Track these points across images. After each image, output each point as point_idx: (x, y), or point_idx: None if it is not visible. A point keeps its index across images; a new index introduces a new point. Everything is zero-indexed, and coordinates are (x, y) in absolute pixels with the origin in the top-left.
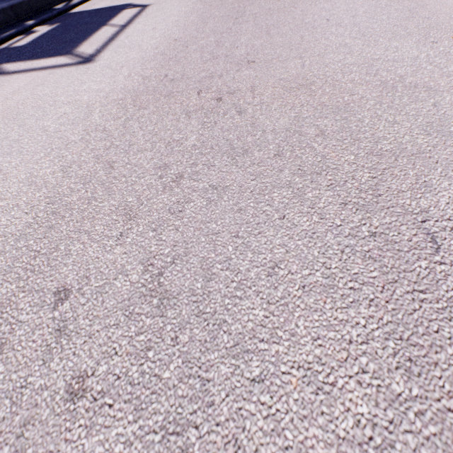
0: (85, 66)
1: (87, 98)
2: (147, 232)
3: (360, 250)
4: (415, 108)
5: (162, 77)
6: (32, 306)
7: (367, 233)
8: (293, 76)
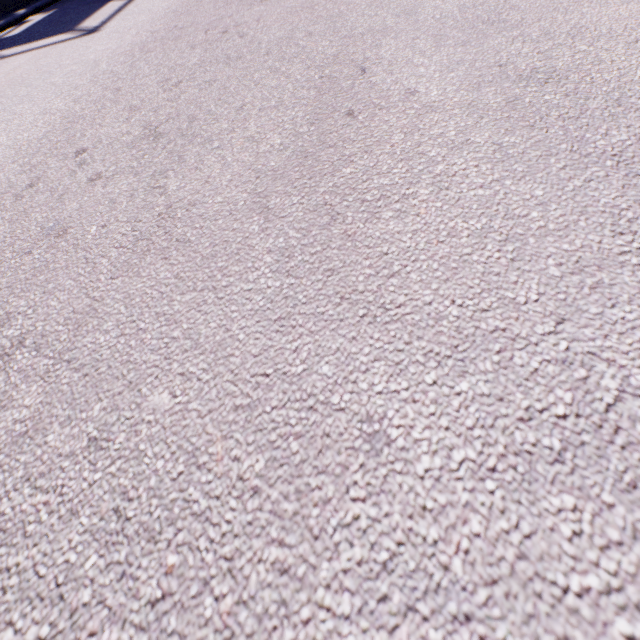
0: (90, 36)
1: (94, 57)
2: (148, 114)
3: (308, 86)
4: (398, 4)
5: (171, 28)
6: (59, 161)
7: (318, 78)
8: (301, 3)
